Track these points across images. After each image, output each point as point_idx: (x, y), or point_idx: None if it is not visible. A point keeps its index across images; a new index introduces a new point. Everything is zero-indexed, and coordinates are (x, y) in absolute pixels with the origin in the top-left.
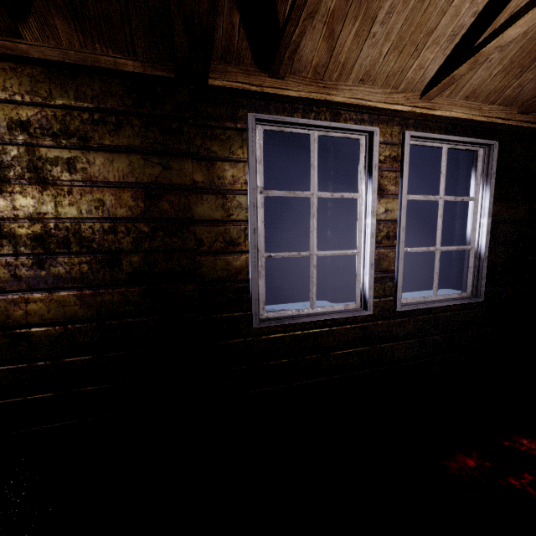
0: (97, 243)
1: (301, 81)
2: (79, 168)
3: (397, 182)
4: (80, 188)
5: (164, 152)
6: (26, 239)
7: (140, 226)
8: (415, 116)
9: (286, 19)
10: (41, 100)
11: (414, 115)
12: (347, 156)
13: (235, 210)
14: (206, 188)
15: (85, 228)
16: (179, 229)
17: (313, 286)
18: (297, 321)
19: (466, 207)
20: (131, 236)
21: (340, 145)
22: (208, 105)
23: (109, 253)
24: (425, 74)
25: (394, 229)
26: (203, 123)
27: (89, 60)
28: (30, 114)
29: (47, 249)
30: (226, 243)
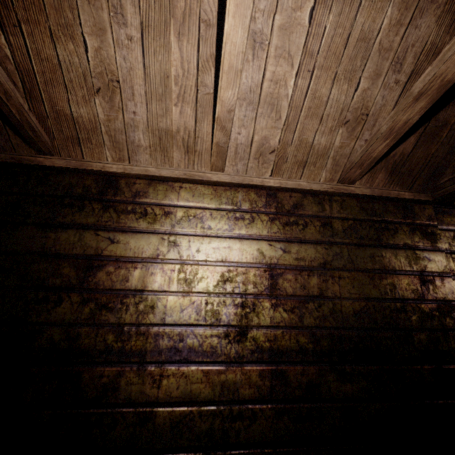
0: (394, 320)
1: None
2: (377, 260)
3: None
4: (379, 274)
5: (426, 248)
6: (348, 315)
7: (421, 306)
8: None
9: None
10: (353, 217)
11: None
12: None
13: None
14: None
15: (384, 306)
16: (449, 310)
17: None
18: None
19: None
20: (417, 315)
21: None
22: (446, 216)
23: (403, 329)
24: None
25: None
26: (446, 228)
27: (384, 193)
28: (347, 225)
29: (362, 323)
30: None
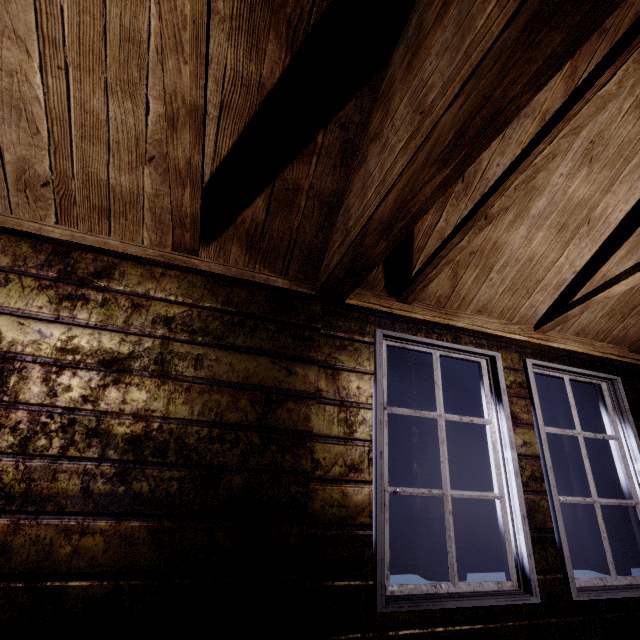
0: (199, 453)
1: (425, 307)
2: (206, 365)
3: (529, 411)
4: (201, 385)
5: (293, 356)
6: (120, 440)
7: (252, 436)
8: (531, 346)
9: (424, 263)
10: (191, 302)
11: (530, 345)
12: (431, 376)
13: (359, 426)
14: (330, 398)
15: (190, 432)
16: (295, 444)
17: (451, 544)
18: (438, 605)
19: (576, 447)
20: (240, 448)
21: (422, 364)
22: (339, 318)
23: (208, 468)
24: (536, 311)
25: (539, 467)
26: (334, 334)
27: (246, 275)
28: (178, 311)
29: (139, 455)
30: (346, 467)
